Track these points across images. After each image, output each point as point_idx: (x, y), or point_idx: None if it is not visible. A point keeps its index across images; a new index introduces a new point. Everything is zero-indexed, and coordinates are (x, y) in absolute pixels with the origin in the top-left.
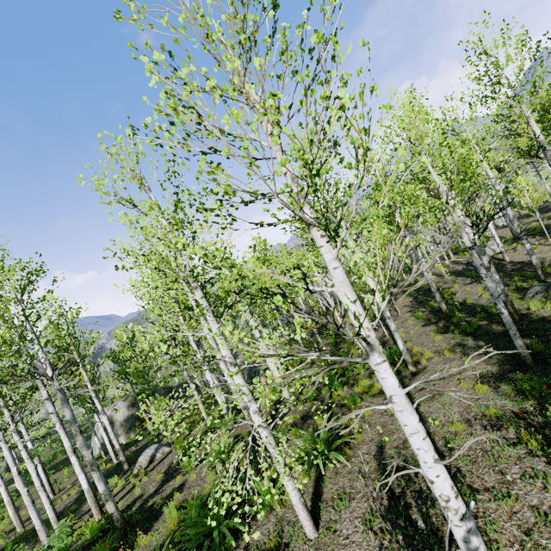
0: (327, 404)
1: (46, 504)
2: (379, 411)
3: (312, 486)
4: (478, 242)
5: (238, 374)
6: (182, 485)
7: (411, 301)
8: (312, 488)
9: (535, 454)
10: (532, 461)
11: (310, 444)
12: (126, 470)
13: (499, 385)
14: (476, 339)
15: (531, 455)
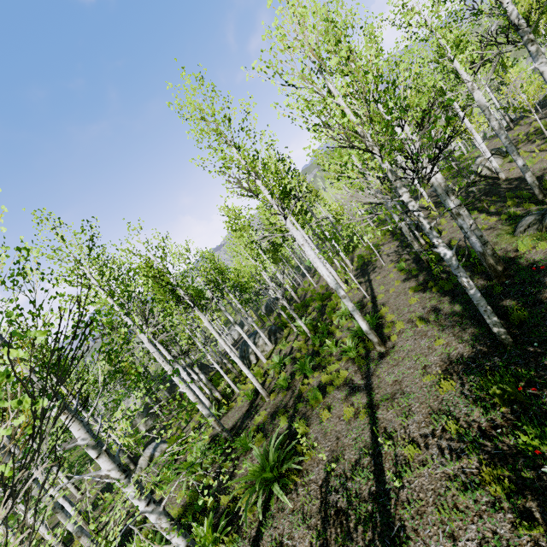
0: (296, 396)
1: (43, 531)
2: (337, 414)
3: (256, 528)
4: (442, 181)
5: (101, 457)
6: (160, 501)
7: (398, 246)
8: (254, 531)
9: (498, 506)
10: (493, 522)
11: (258, 469)
12: (132, 470)
13: (467, 380)
14: (452, 302)
15: (494, 508)
